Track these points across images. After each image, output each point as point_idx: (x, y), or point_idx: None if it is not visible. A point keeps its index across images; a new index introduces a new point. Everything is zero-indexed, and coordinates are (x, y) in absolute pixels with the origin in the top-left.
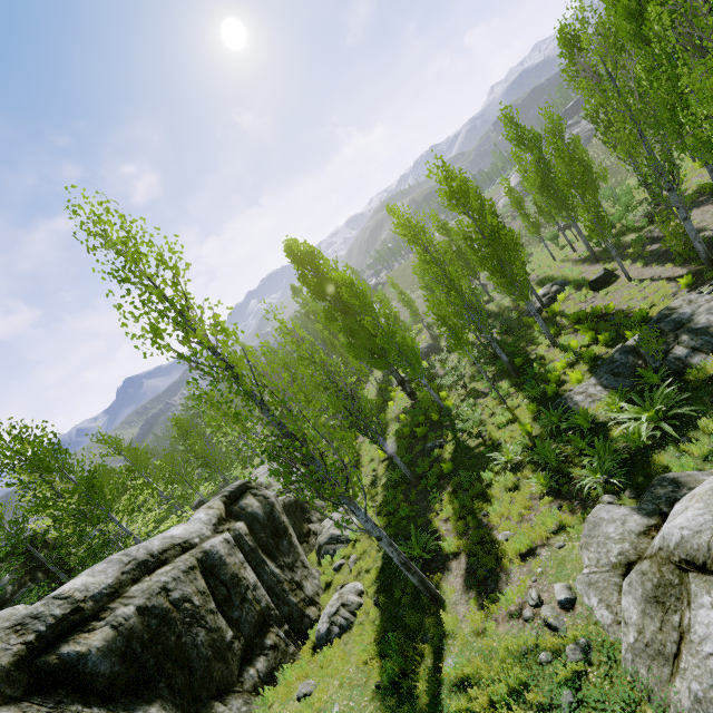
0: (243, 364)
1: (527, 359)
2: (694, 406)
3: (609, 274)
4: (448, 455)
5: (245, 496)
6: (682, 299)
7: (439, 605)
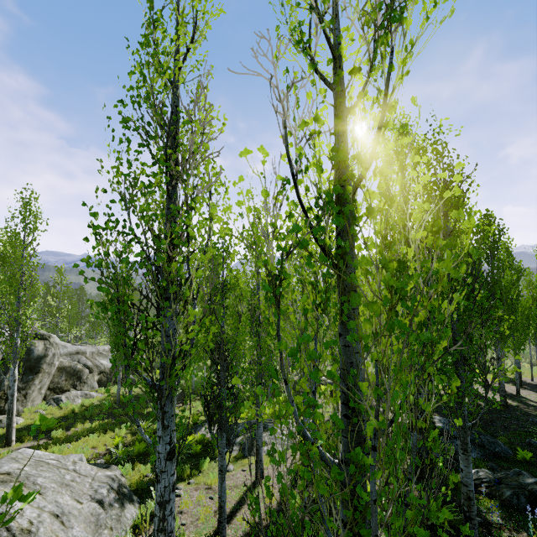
0: (19, 276)
1: None
2: (190, 461)
3: None
4: (149, 409)
5: (40, 340)
6: (290, 421)
7: (6, 445)
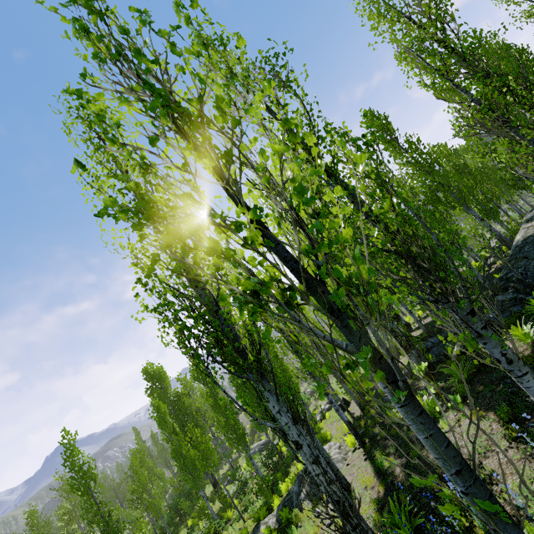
0: None
1: (287, 473)
2: None
3: (345, 403)
4: None
5: None
6: (329, 443)
7: None
